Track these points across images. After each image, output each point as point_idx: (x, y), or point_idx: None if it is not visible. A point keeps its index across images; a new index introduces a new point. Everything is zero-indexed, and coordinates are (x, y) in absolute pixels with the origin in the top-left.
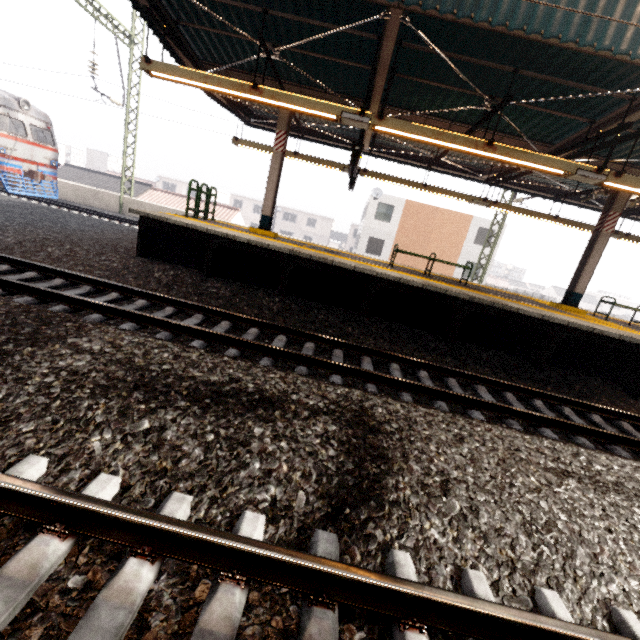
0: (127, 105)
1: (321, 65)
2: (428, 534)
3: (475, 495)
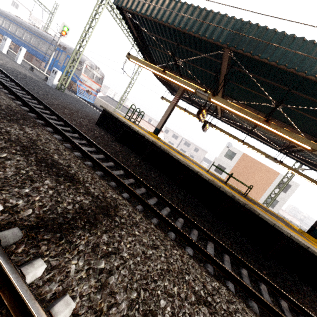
0: (132, 78)
1: (200, 72)
2: (69, 266)
3: (122, 269)
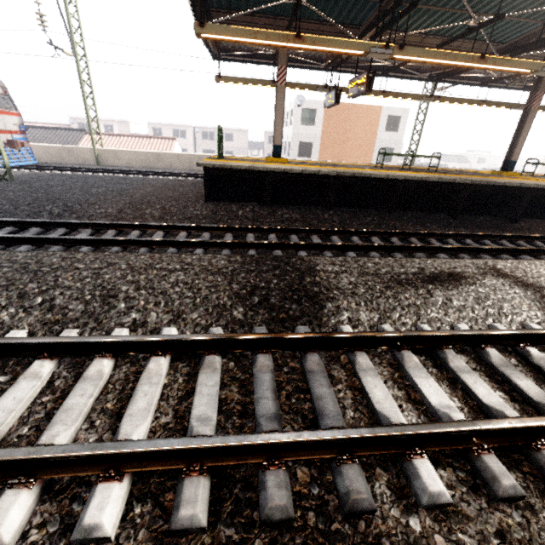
0: (76, 54)
1: (328, 1)
2: None
3: None
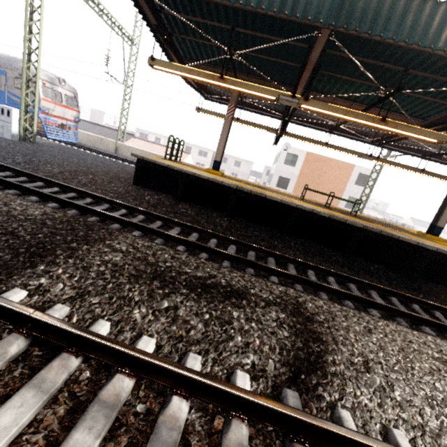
0: (126, 83)
1: (264, 63)
2: (360, 399)
3: (388, 373)
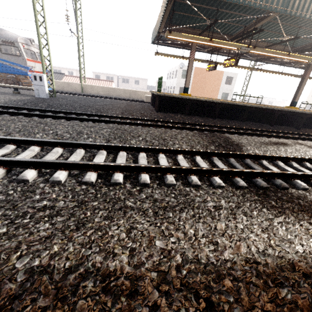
0: (78, 35)
1: (221, 24)
2: None
3: None
